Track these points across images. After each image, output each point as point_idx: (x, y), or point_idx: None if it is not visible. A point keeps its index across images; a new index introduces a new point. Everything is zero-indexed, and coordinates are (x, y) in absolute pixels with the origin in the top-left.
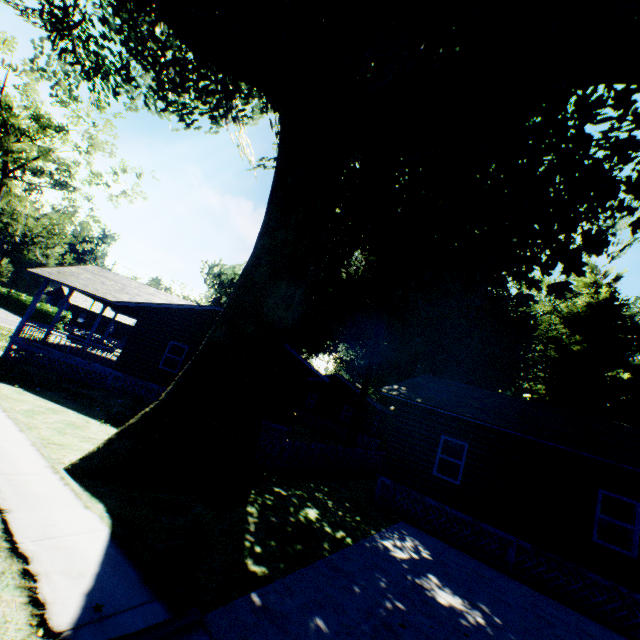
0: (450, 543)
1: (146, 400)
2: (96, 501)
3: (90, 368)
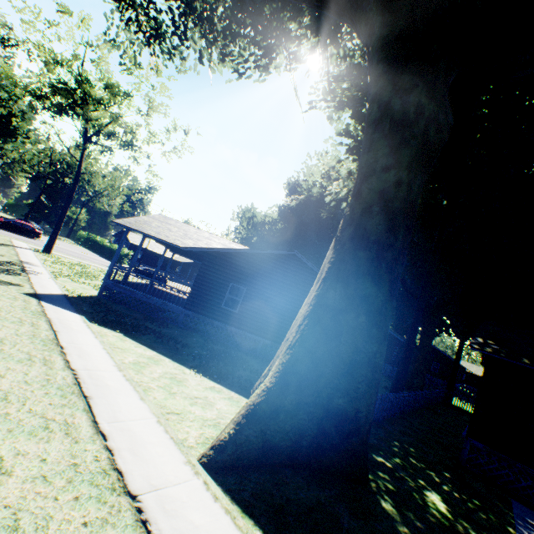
0: None
1: (212, 336)
2: (251, 525)
3: (165, 307)
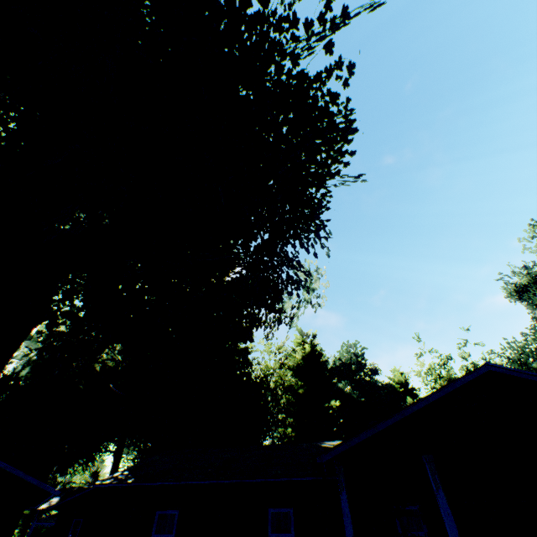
0: None
1: None
2: None
3: None
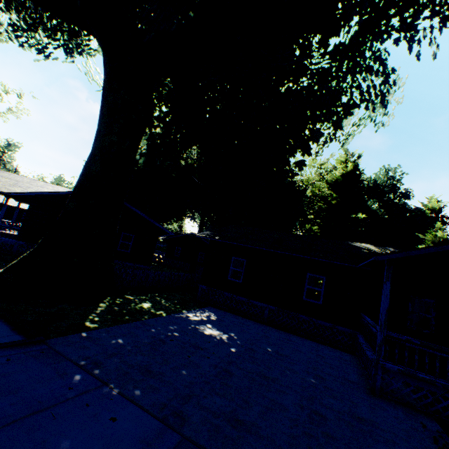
0: (236, 314)
1: None
2: None
3: None
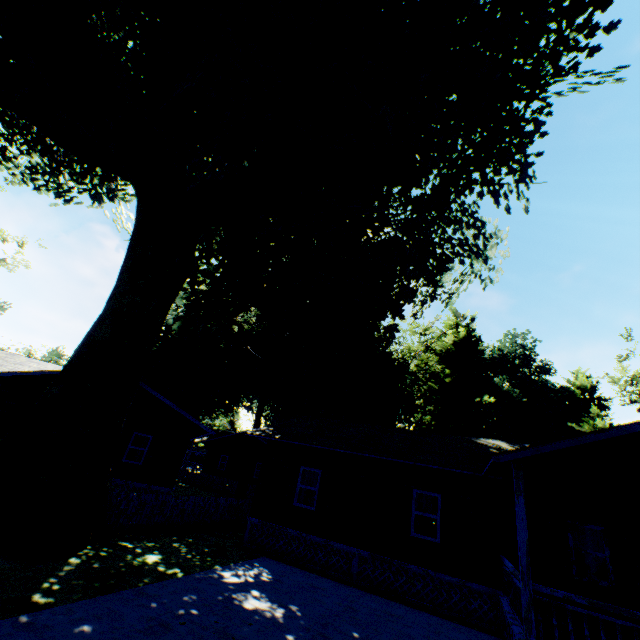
0: (306, 568)
1: None
2: None
3: None
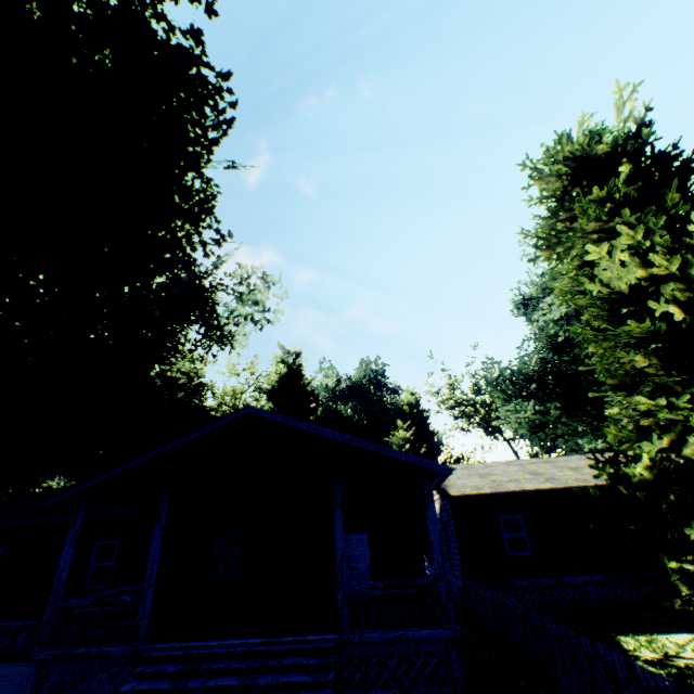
0: None
1: None
2: None
3: None
